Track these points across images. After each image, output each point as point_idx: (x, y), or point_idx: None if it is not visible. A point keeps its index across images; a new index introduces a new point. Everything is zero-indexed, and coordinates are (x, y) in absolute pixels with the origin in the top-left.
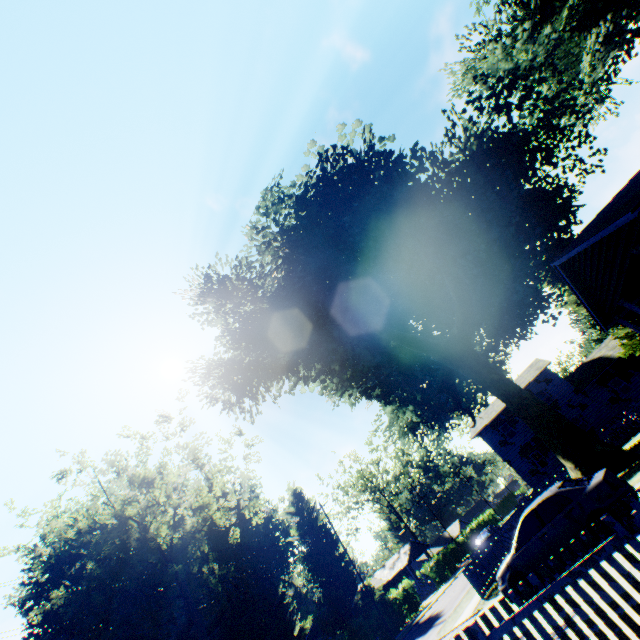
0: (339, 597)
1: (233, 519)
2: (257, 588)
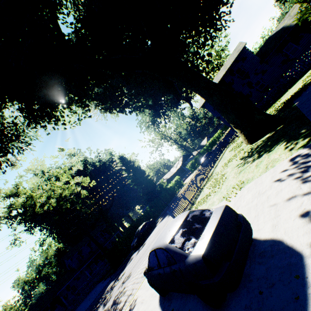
0: (149, 191)
1: (79, 188)
2: (122, 191)
